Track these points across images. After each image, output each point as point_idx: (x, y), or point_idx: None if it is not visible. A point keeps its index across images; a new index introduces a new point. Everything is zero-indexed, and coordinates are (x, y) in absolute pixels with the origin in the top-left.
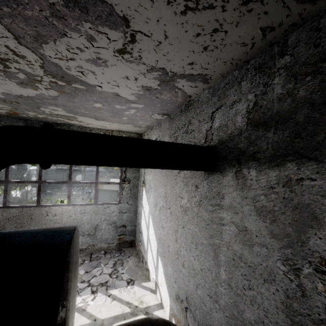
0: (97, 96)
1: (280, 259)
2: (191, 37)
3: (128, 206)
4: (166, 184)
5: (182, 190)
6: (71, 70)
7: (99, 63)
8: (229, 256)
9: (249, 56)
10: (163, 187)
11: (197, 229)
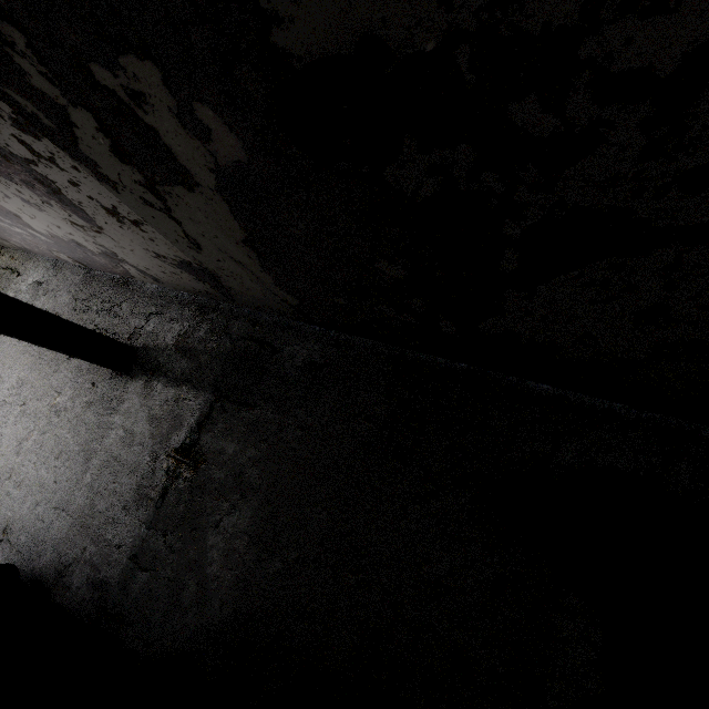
0: None
1: (150, 453)
2: (155, 264)
3: None
4: (32, 367)
5: (65, 383)
6: None
7: (31, 204)
8: (104, 459)
9: (198, 294)
10: (22, 369)
11: (71, 435)
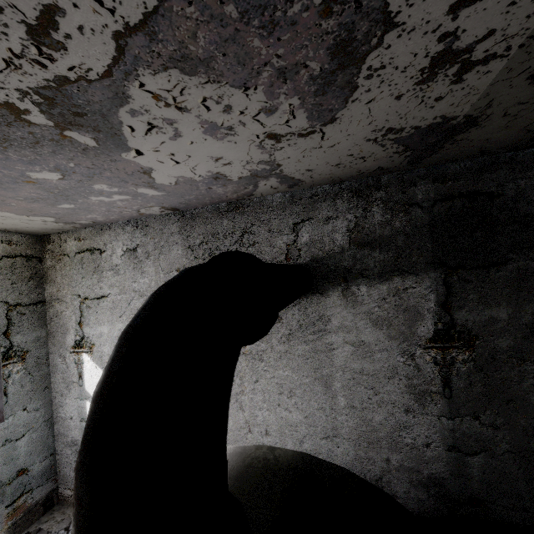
0: (89, 163)
1: (399, 353)
2: (344, 155)
3: (27, 417)
4: None
5: None
6: (138, 116)
7: (216, 131)
8: (347, 378)
9: (349, 178)
10: None
11: (289, 371)
